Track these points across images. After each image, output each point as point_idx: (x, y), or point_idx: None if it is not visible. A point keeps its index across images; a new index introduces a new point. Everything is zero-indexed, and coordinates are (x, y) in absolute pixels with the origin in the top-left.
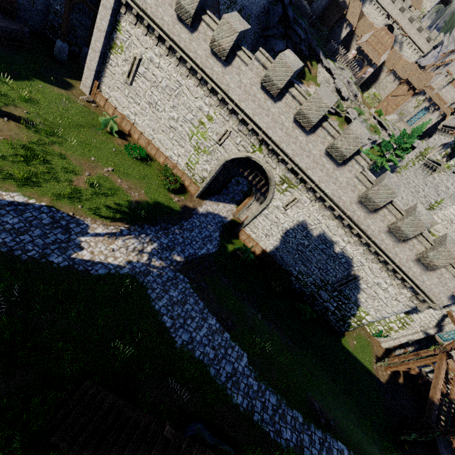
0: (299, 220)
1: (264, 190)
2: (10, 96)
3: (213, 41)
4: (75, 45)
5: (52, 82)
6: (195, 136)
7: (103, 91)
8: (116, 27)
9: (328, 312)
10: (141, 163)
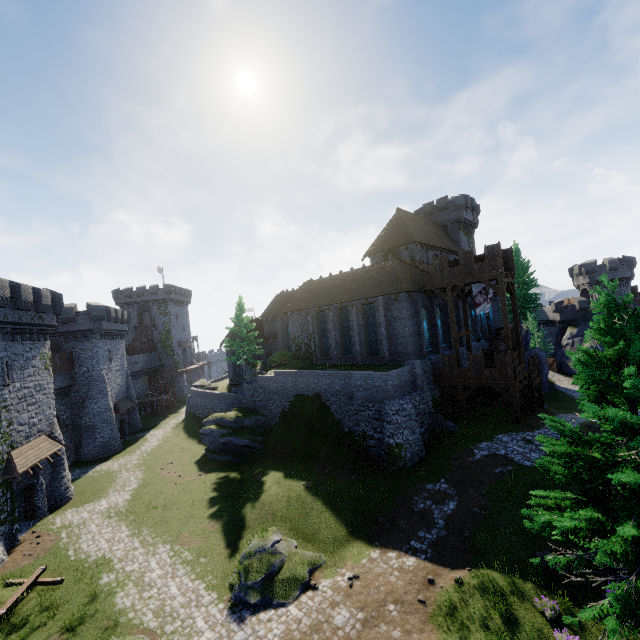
0: None
1: None
2: None
3: None
4: None
5: None
6: None
7: None
8: None
9: None
10: None
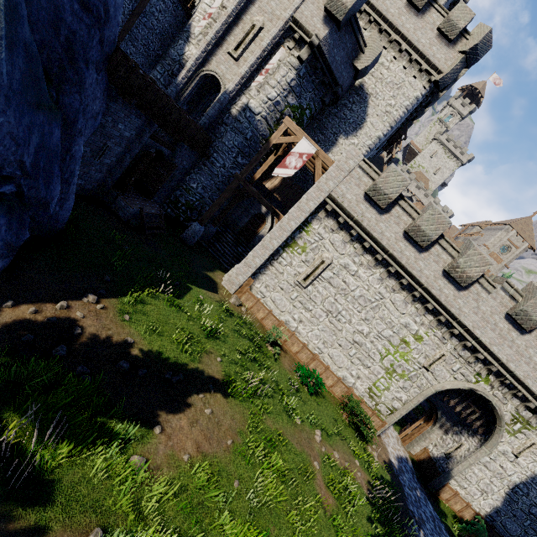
0: (535, 470)
1: (476, 425)
2: (193, 333)
3: (455, 267)
4: (195, 220)
5: (203, 284)
6: (391, 355)
7: (254, 289)
8: (302, 227)
9: None
10: (318, 396)
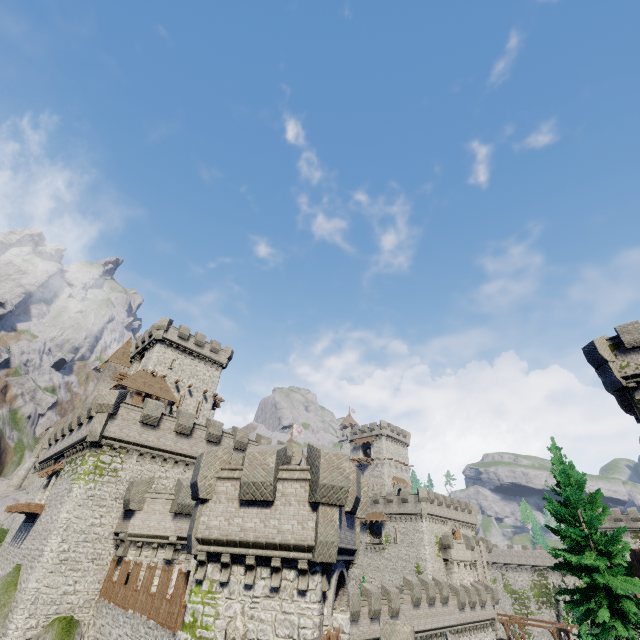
0: None
1: None
2: None
3: (393, 610)
4: None
5: None
6: None
7: None
8: None
9: None
10: None
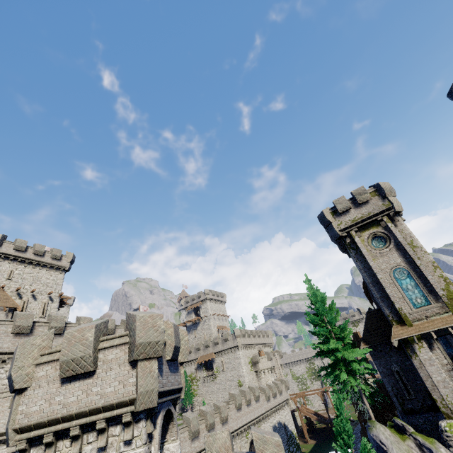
0: None
1: None
2: None
3: (223, 419)
4: None
5: None
6: None
7: None
8: None
9: (297, 452)
10: None
